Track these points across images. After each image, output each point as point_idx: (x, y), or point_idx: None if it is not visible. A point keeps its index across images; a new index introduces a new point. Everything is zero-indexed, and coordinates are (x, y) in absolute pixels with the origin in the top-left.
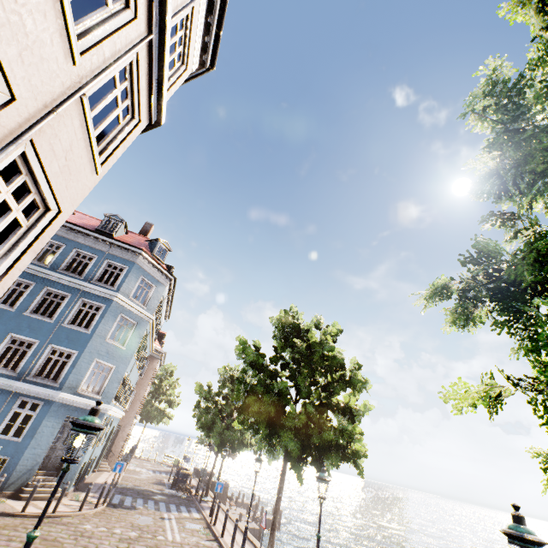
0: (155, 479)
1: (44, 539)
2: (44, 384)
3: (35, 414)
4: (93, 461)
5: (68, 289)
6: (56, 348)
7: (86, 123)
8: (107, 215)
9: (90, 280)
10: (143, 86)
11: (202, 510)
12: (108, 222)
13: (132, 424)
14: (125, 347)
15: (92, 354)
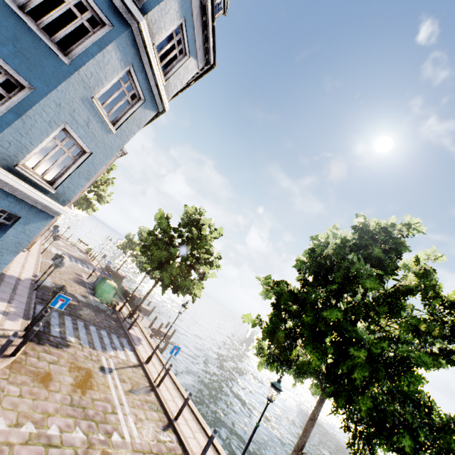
0: (74, 272)
1: None
2: None
3: None
4: None
5: None
6: None
7: None
8: None
9: None
10: None
11: (136, 348)
12: None
13: None
14: (115, 129)
15: (61, 110)
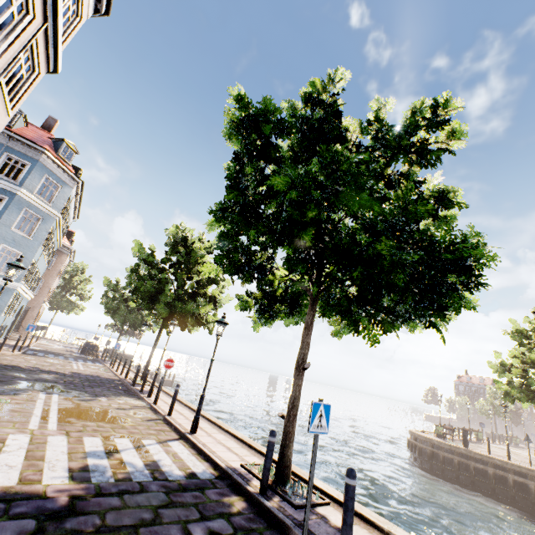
0: (66, 349)
1: None
2: None
3: None
4: (5, 329)
5: None
6: None
7: (3, 91)
8: None
9: None
10: (42, 52)
11: (105, 363)
12: None
13: (41, 307)
14: (31, 238)
15: None
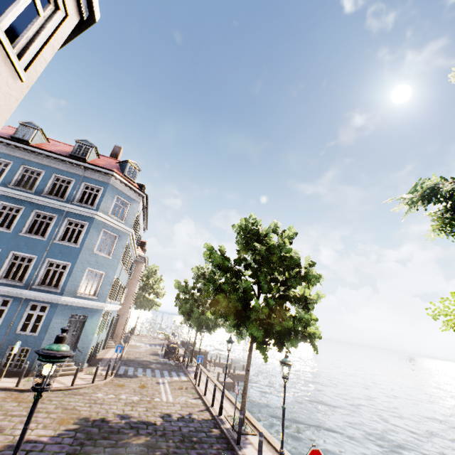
0: (151, 351)
1: (65, 408)
2: (48, 291)
3: (45, 315)
4: (101, 343)
5: (54, 211)
6: (52, 261)
7: None
8: (78, 141)
9: (71, 201)
10: None
11: (188, 374)
12: (79, 147)
13: (128, 313)
14: (111, 256)
15: (84, 264)
